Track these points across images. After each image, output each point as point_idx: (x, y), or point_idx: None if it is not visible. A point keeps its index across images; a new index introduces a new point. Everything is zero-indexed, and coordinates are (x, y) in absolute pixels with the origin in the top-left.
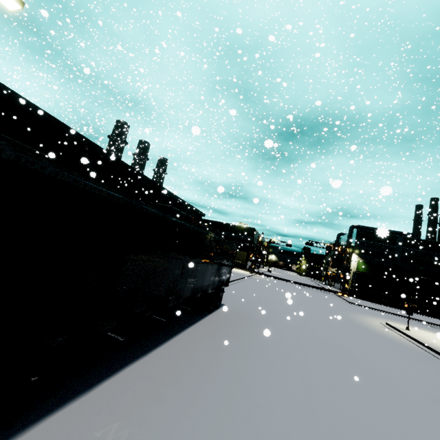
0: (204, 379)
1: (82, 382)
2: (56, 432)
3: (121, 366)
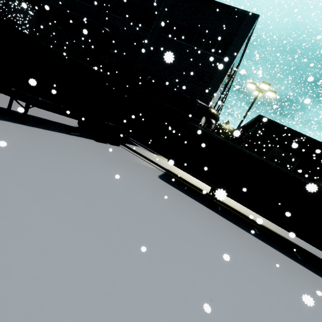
0: (273, 261)
1: (228, 218)
2: (212, 213)
3: (244, 229)
